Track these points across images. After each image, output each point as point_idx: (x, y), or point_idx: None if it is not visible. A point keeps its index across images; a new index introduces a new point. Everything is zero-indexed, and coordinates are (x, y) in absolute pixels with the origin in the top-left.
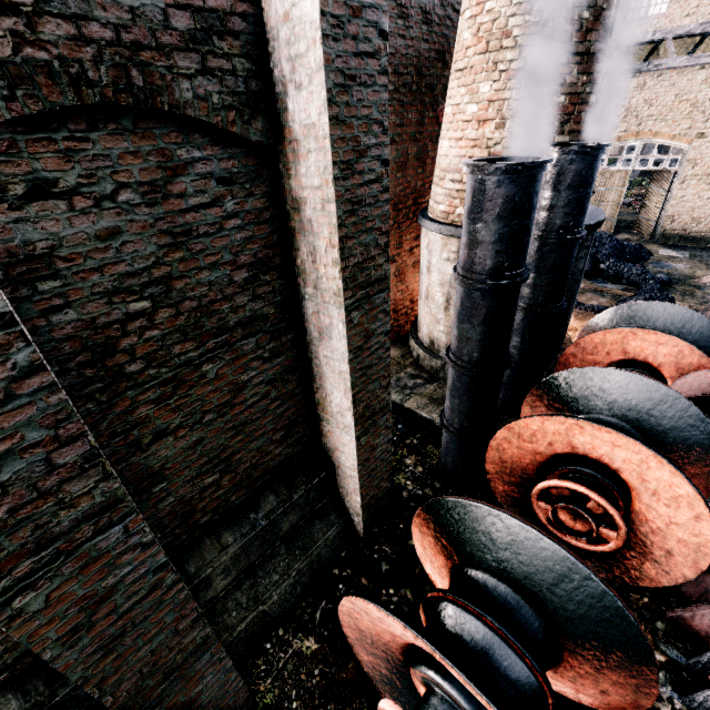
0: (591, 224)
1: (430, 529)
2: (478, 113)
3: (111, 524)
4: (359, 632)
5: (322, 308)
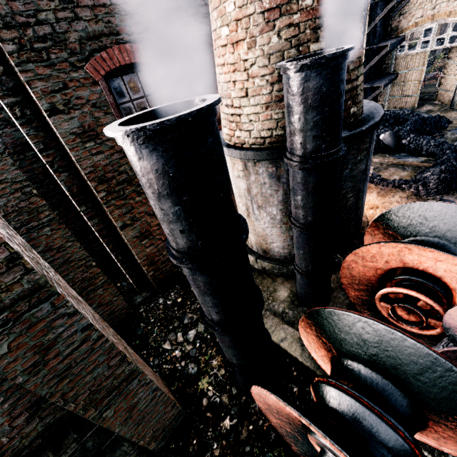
0: (364, 129)
1: None
2: (230, 35)
3: None
4: None
5: None
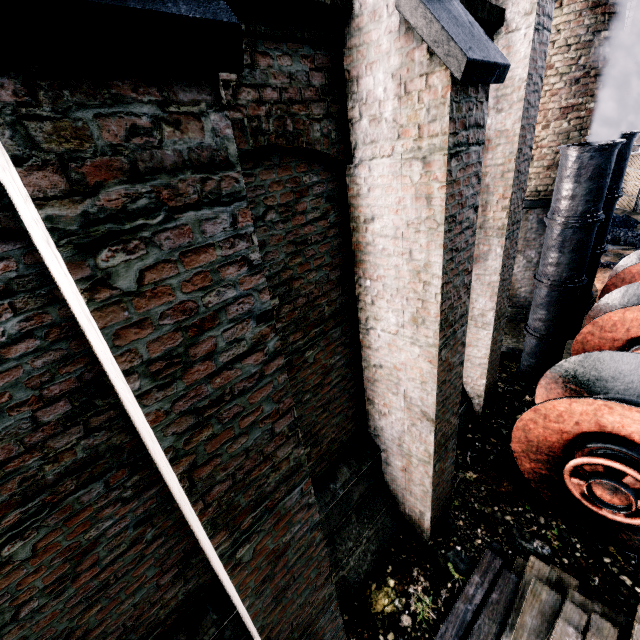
0: None
1: (559, 383)
2: None
3: (463, 324)
4: (527, 444)
5: (483, 241)
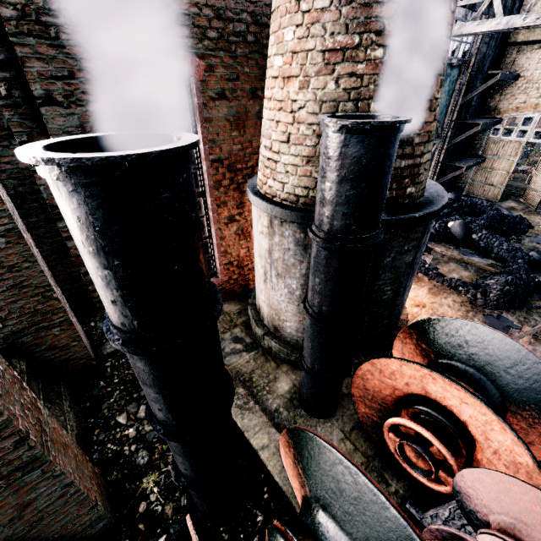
0: (417, 216)
1: None
2: (283, 68)
3: None
4: None
5: None
